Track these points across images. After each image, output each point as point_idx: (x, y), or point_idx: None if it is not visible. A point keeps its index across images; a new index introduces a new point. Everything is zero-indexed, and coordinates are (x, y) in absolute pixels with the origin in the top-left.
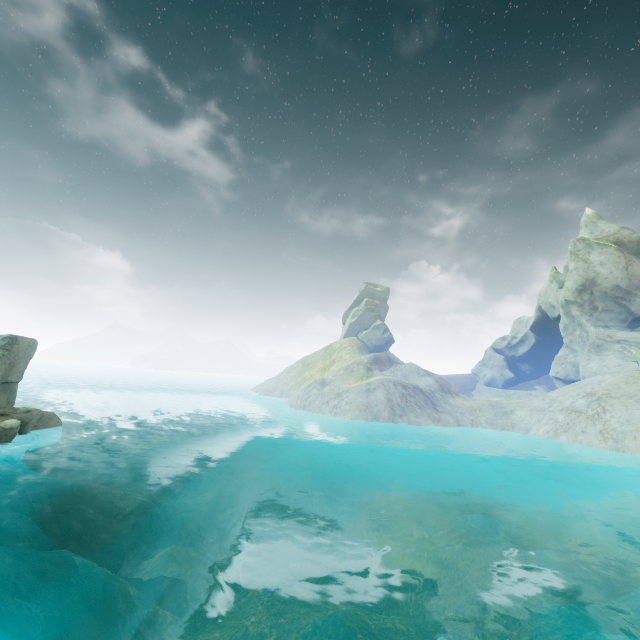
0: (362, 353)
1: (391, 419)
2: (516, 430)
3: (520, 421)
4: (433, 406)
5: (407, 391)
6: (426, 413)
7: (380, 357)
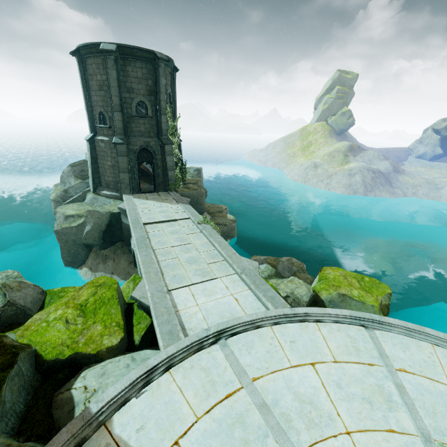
0: (331, 136)
1: (364, 193)
2: (442, 200)
3: (446, 195)
4: (390, 184)
5: (375, 175)
6: (386, 189)
7: (353, 146)
